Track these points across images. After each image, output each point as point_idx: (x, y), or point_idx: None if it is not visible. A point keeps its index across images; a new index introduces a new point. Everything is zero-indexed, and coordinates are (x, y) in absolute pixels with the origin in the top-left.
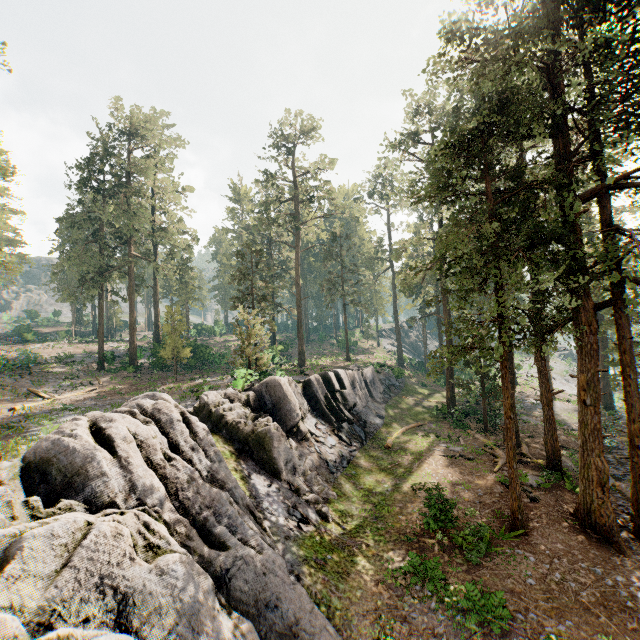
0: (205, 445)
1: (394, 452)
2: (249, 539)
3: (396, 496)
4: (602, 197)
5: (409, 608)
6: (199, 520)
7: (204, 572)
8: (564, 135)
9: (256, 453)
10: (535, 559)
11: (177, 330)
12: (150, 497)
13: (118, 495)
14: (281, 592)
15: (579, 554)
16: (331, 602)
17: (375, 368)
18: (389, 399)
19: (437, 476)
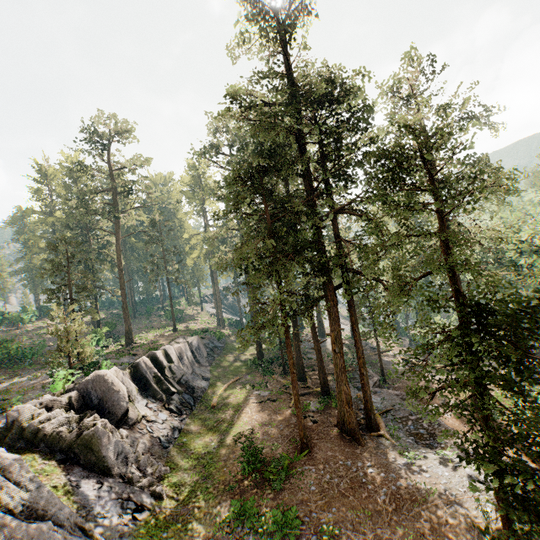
0: (18, 477)
1: (219, 409)
2: None
3: (221, 451)
4: (333, 218)
5: None
6: None
7: None
8: (309, 179)
9: (83, 458)
10: (315, 469)
11: None
12: None
13: None
14: None
15: (339, 455)
16: None
17: (200, 335)
18: (213, 360)
19: (252, 422)
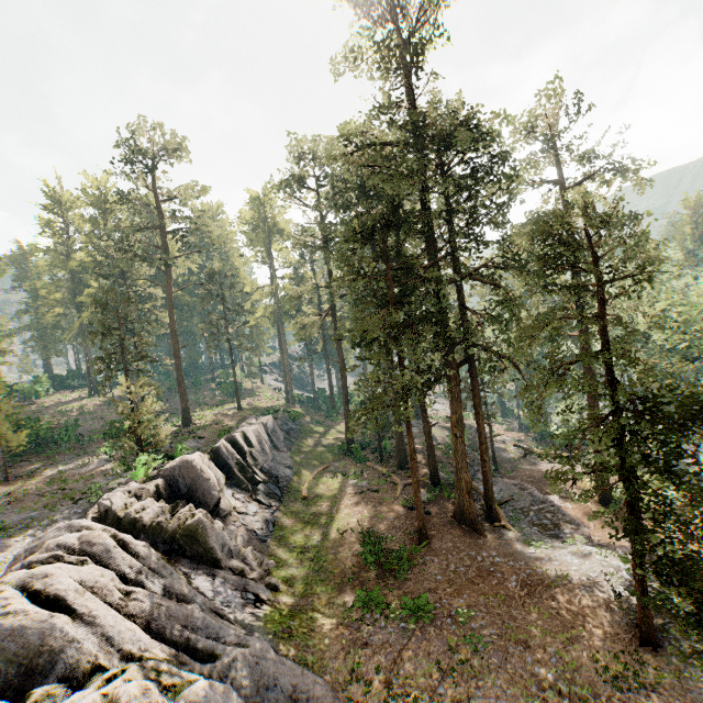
0: (151, 563)
1: (312, 501)
2: (232, 639)
3: (327, 544)
4: (458, 284)
5: (367, 635)
6: (180, 643)
7: (224, 684)
8: (435, 239)
9: (189, 549)
10: (438, 560)
11: (2, 410)
12: (130, 642)
13: (98, 656)
14: (276, 671)
15: (461, 546)
16: (308, 660)
17: (271, 414)
18: (291, 445)
19: (355, 514)
